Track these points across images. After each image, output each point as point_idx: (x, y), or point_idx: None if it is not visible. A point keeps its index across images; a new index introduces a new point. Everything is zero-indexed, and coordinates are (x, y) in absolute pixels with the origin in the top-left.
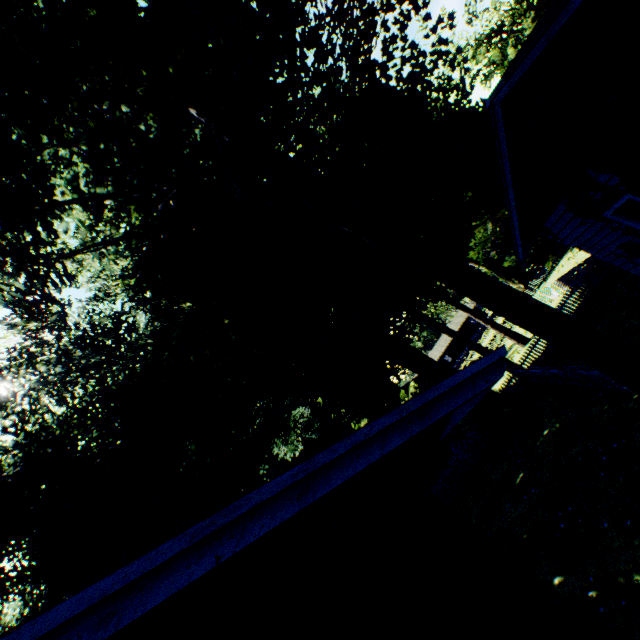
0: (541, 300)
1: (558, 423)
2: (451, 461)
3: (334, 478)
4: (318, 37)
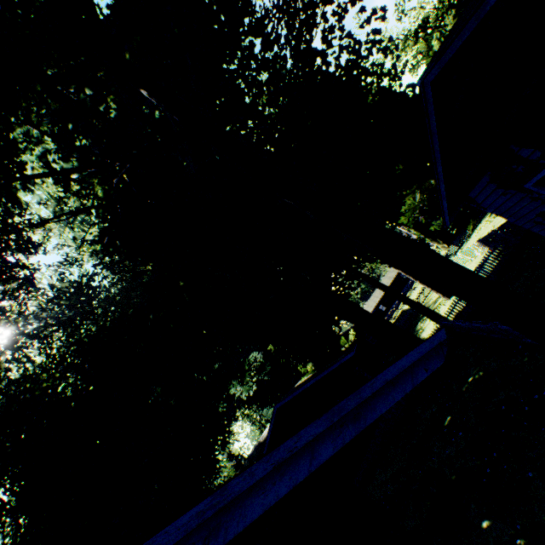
0: (463, 259)
1: (482, 371)
2: None
3: (251, 509)
4: (264, 27)
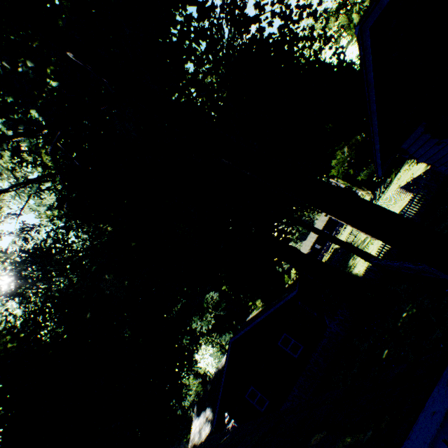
0: (387, 203)
1: (415, 308)
2: (326, 333)
3: None
4: None
